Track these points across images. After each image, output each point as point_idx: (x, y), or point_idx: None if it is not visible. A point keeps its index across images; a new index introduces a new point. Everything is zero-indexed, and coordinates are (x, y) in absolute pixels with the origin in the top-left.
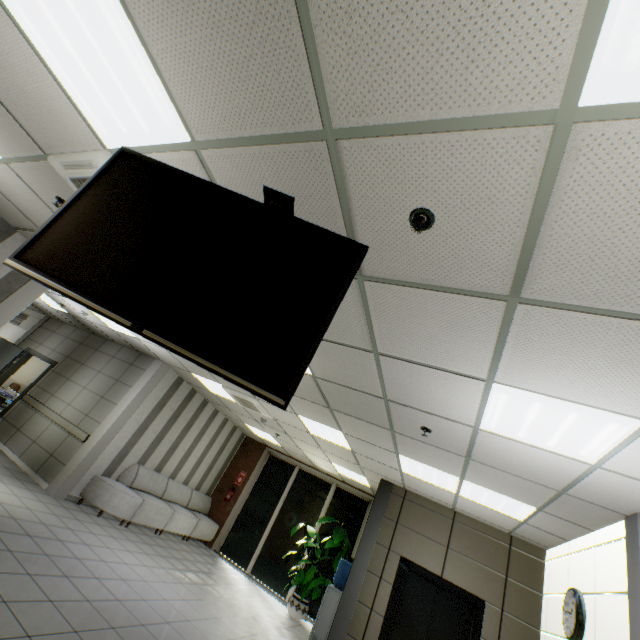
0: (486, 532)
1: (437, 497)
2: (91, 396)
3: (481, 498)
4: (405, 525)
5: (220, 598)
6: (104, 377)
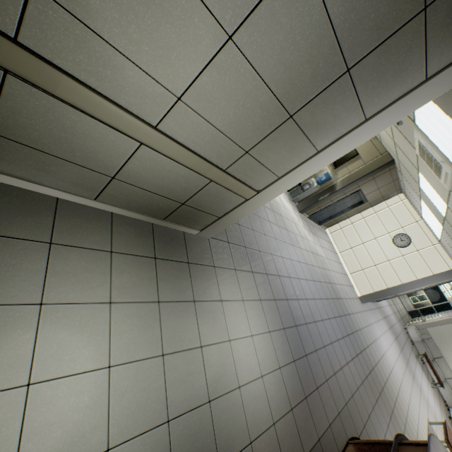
0: (395, 187)
1: (405, 185)
2: (258, 100)
3: (428, 220)
4: (375, 180)
5: (278, 209)
6: (315, 22)
